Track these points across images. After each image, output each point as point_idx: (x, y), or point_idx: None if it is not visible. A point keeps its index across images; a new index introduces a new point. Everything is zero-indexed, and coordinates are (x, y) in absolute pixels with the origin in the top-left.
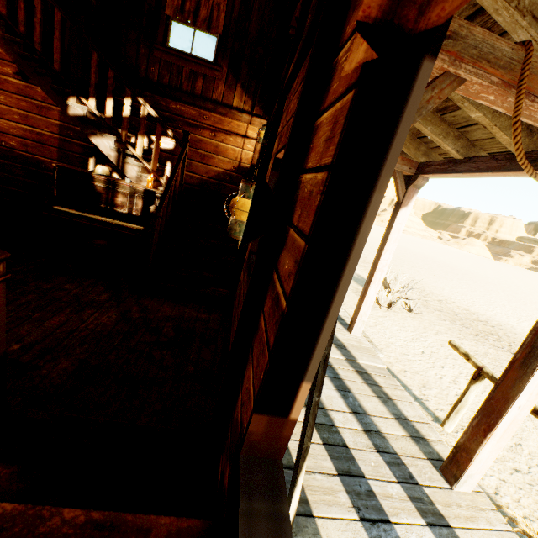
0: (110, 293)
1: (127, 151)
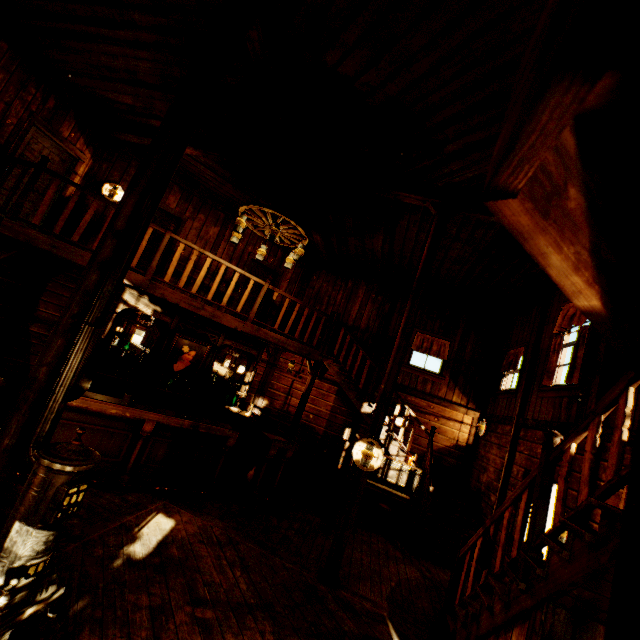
0: (398, 551)
1: (393, 437)
